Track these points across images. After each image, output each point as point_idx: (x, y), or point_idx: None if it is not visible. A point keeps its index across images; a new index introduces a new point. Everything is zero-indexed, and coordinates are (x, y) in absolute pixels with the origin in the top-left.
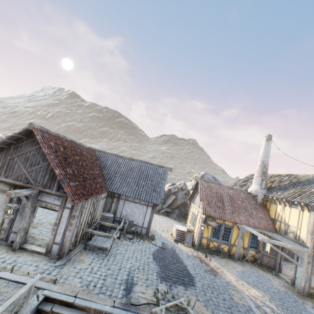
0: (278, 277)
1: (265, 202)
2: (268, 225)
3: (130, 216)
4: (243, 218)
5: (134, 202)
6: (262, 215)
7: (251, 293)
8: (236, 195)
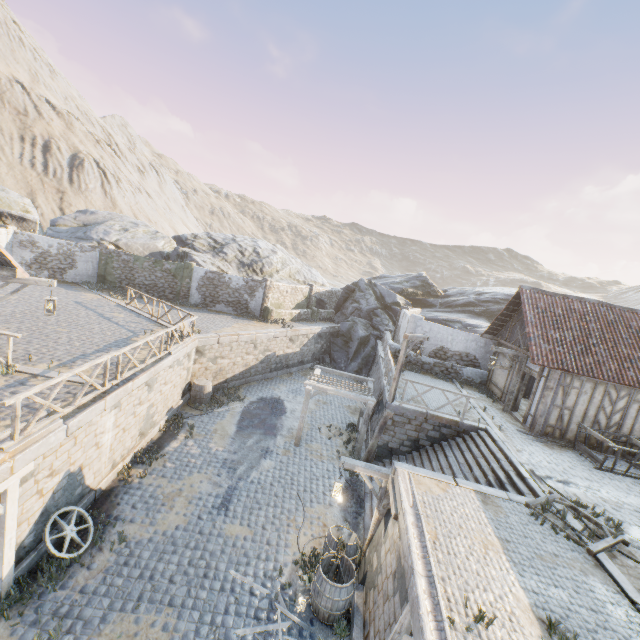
0: None
1: None
2: None
3: None
4: None
5: None
6: None
7: None
8: None
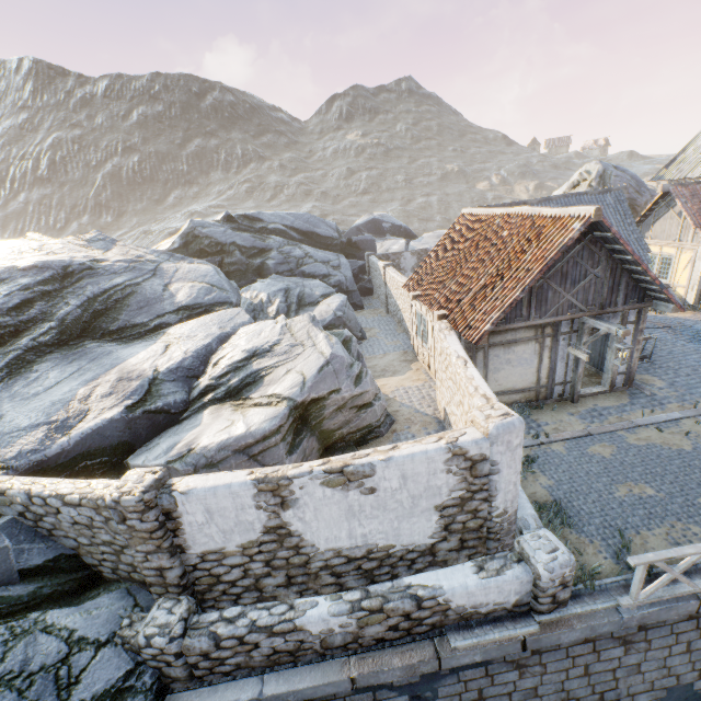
0: None
1: None
2: None
3: None
4: None
5: None
6: None
7: None
8: None
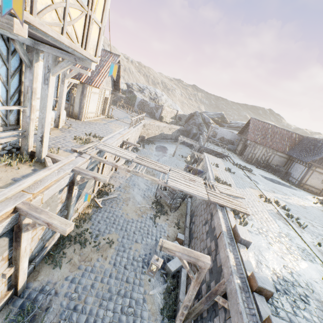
0: None
1: None
2: None
3: (294, 172)
4: None
5: (299, 164)
6: None
7: (293, 200)
8: None
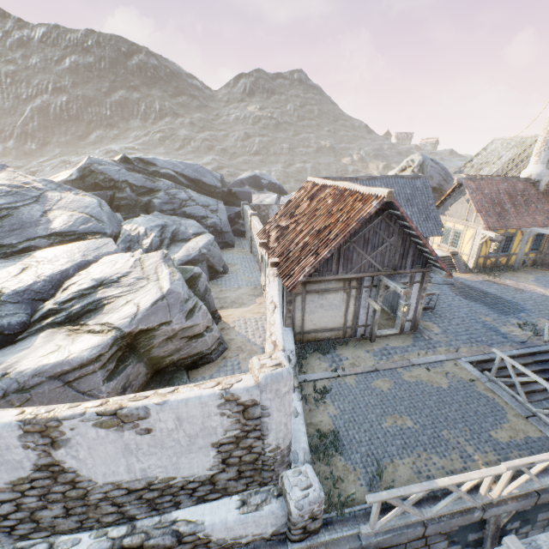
0: None
1: (548, 188)
2: None
3: None
4: (529, 219)
5: None
6: (548, 207)
7: None
8: (512, 189)
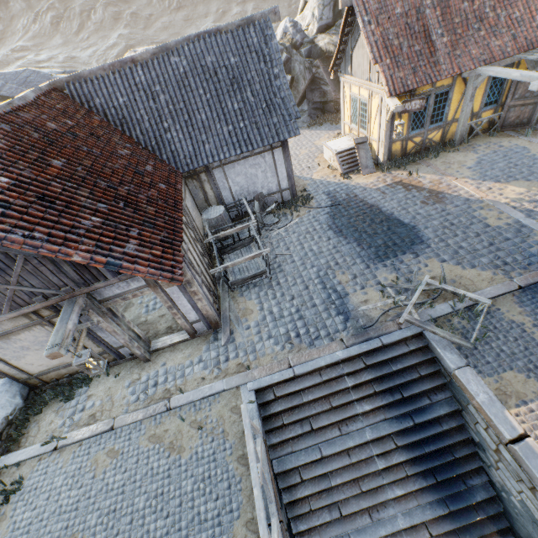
0: (537, 135)
1: None
2: (535, 34)
3: (249, 187)
4: (477, 51)
5: (242, 159)
6: (522, 11)
7: (509, 196)
8: None
